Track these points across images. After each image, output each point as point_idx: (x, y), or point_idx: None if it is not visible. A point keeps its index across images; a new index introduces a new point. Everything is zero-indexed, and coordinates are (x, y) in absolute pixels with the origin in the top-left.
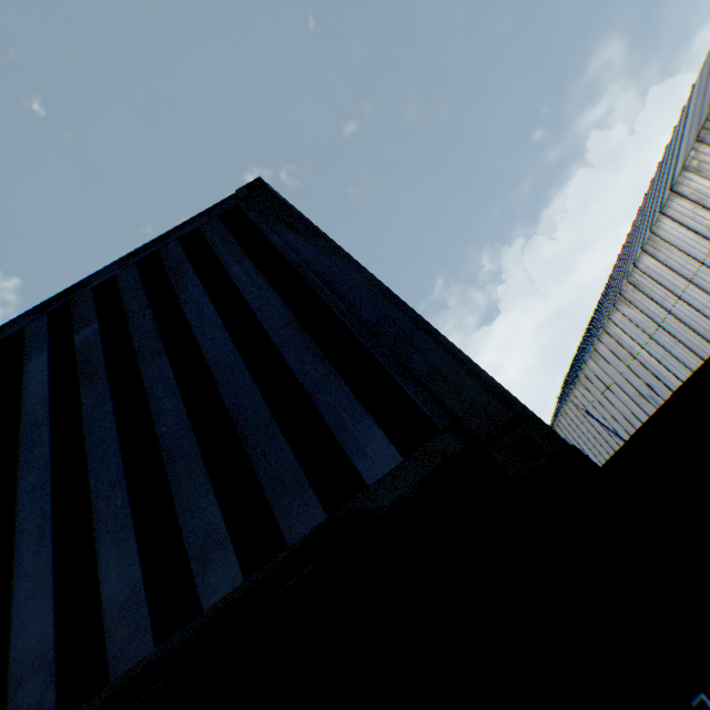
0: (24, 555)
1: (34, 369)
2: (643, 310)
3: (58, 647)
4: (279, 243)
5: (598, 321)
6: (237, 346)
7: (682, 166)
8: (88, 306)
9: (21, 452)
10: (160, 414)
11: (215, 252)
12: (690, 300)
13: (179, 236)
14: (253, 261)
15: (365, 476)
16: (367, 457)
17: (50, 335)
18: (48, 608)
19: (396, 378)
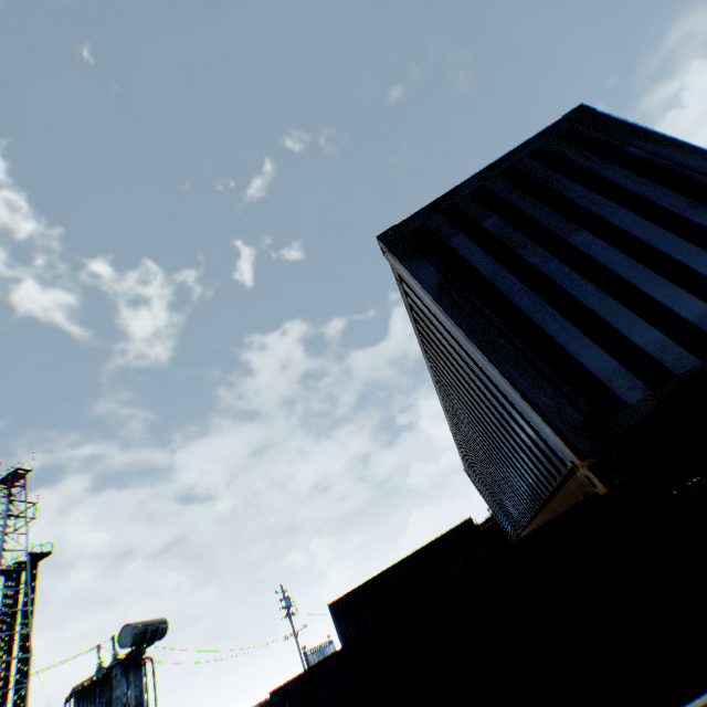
0: (556, 334)
1: (462, 246)
2: None
3: (623, 367)
4: (640, 153)
5: None
6: (649, 221)
7: None
8: (474, 206)
9: (499, 289)
10: (608, 262)
11: (576, 163)
12: None
13: (526, 155)
14: (622, 167)
15: None
16: None
17: (454, 226)
18: (599, 353)
19: None
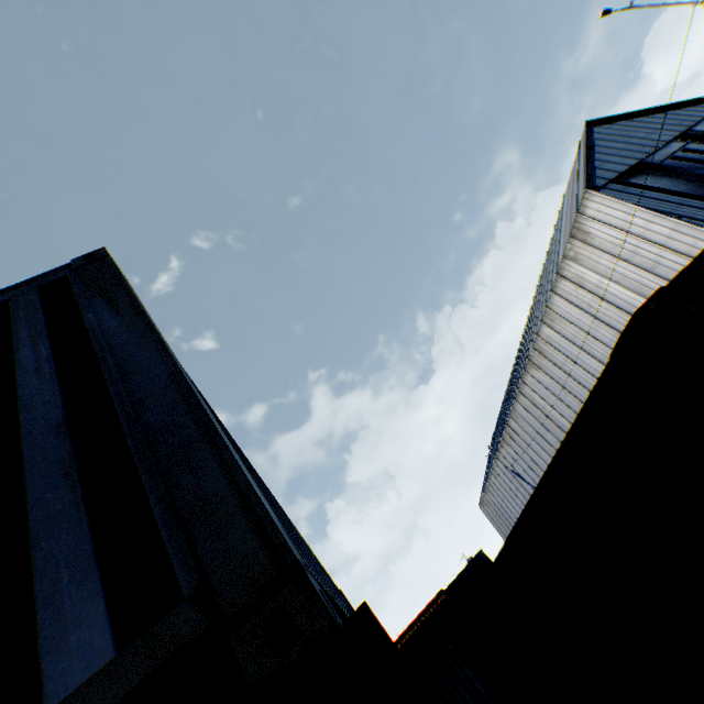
0: None
1: None
2: (550, 373)
3: None
4: (91, 322)
5: (515, 383)
6: None
7: (563, 255)
8: None
9: None
10: None
11: (14, 330)
12: (585, 365)
13: None
14: (52, 343)
15: (49, 691)
16: (67, 652)
17: None
18: None
19: (155, 512)
